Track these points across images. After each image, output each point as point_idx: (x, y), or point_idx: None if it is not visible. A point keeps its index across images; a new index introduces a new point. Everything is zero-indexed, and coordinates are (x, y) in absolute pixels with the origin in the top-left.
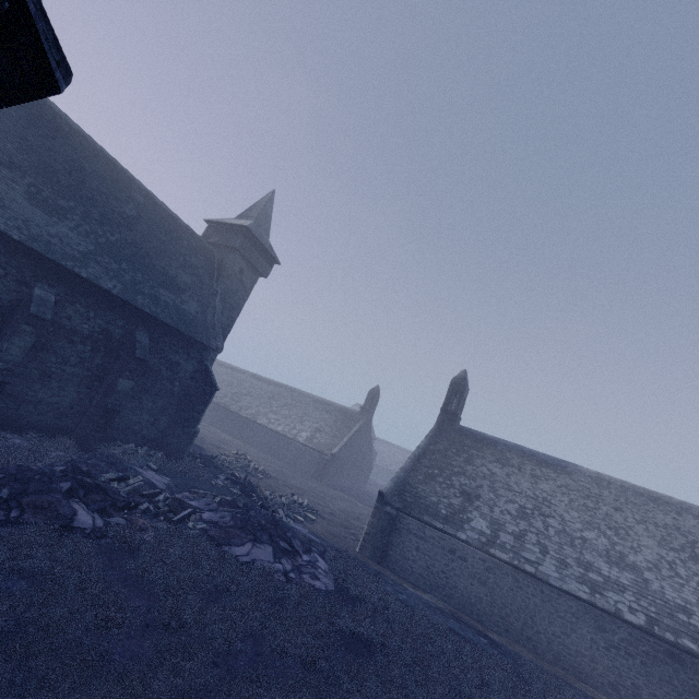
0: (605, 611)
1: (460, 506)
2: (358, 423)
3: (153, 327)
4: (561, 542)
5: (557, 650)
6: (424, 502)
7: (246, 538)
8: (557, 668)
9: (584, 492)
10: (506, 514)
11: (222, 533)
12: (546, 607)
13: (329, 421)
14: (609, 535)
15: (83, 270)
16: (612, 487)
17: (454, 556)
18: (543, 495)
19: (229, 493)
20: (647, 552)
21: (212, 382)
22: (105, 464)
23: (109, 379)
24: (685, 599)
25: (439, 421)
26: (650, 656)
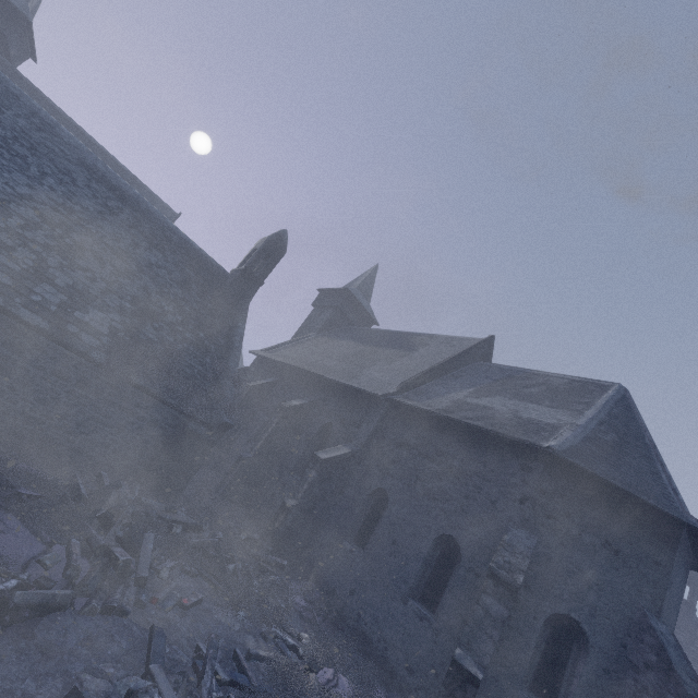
0: None
1: None
2: None
3: None
4: None
5: None
6: None
7: None
8: None
9: None
10: None
11: None
12: None
13: None
14: None
15: None
16: None
17: None
18: None
19: None
20: None
21: None
22: None
23: None
24: None
25: None
26: None
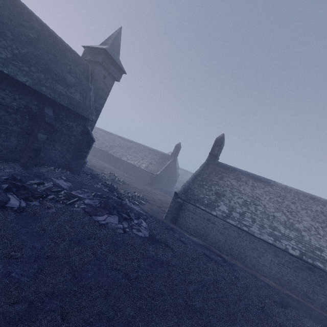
0: (280, 248)
1: (214, 199)
2: (170, 160)
3: (54, 106)
4: (263, 217)
5: (254, 263)
6: (196, 197)
7: (105, 212)
8: (253, 271)
9: (277, 194)
10: (236, 204)
11: (92, 210)
12: (251, 245)
13: (156, 159)
14: (287, 215)
15: (5, 69)
16: (292, 192)
17: (209, 222)
18: (256, 195)
19: (103, 191)
20: (305, 223)
21: (91, 137)
22: (33, 176)
23: (34, 134)
24: (320, 244)
25: (208, 159)
26: (298, 268)
